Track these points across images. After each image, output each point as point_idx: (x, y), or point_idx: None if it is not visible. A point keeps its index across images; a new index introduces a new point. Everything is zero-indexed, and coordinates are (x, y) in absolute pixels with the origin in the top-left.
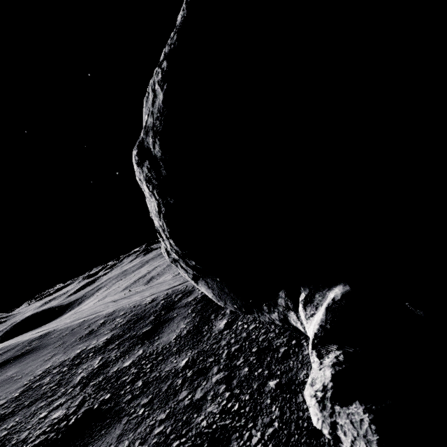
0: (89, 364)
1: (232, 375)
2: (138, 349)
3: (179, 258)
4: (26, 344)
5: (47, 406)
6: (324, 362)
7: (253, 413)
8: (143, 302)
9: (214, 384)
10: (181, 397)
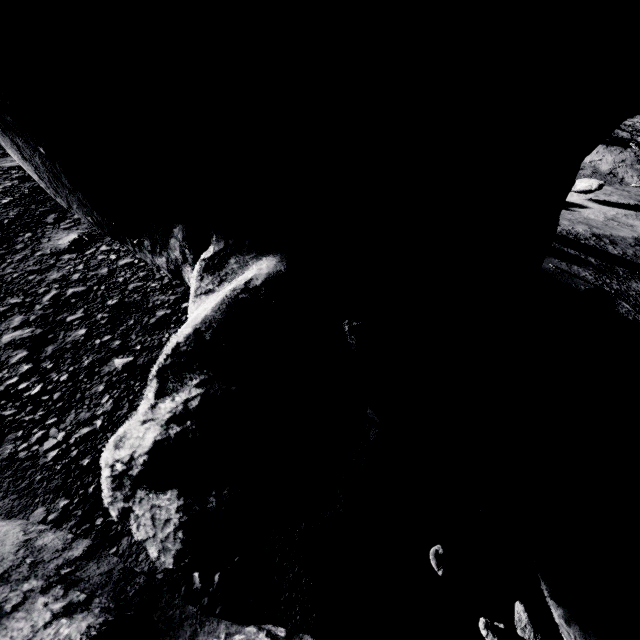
0: None
1: (49, 337)
2: None
3: None
4: None
5: None
6: (160, 409)
7: (64, 404)
8: None
9: (3, 346)
10: None
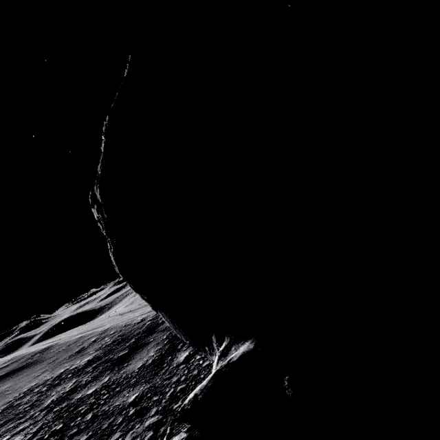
0: (63, 387)
1: (163, 420)
2: (106, 376)
3: (135, 291)
4: (30, 357)
5: (13, 429)
6: None
7: None
8: (133, 321)
9: (144, 429)
10: (112, 439)
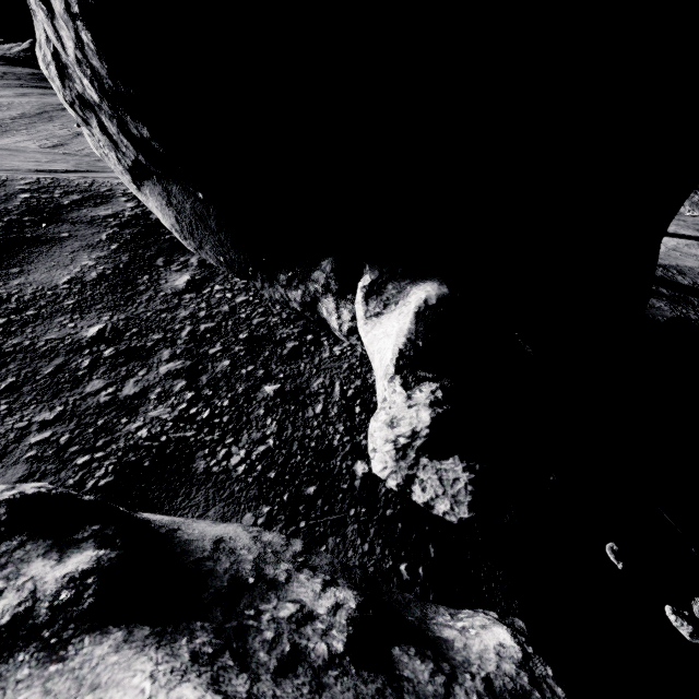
0: None
1: (199, 368)
2: None
3: (103, 100)
4: None
5: None
6: (415, 397)
7: (235, 426)
8: None
9: (163, 377)
10: (90, 390)
